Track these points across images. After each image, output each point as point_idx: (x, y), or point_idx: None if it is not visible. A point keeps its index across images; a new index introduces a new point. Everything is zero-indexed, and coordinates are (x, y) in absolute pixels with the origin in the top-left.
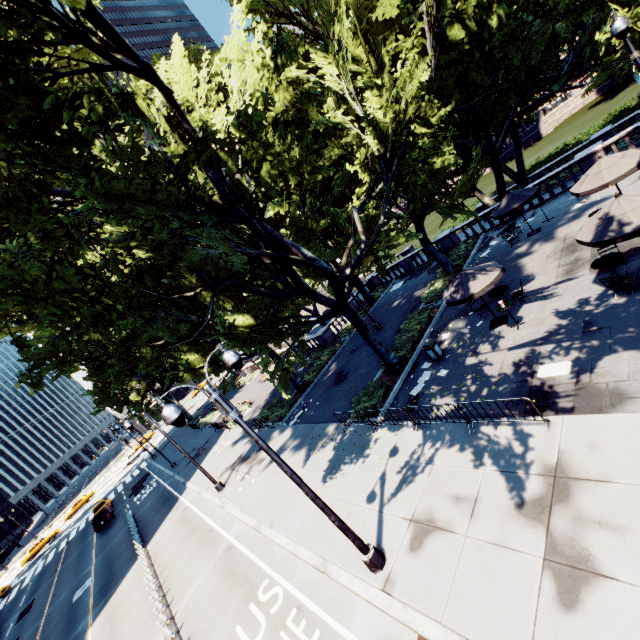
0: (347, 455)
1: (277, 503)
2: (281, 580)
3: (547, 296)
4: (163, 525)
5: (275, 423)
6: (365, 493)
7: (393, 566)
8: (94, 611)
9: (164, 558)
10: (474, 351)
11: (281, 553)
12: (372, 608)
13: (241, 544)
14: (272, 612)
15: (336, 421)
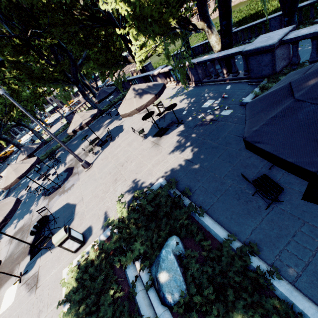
0: None
1: None
2: None
3: (57, 168)
4: None
5: None
6: None
7: None
8: None
9: None
10: (36, 177)
11: None
12: None
13: None
14: None
15: None
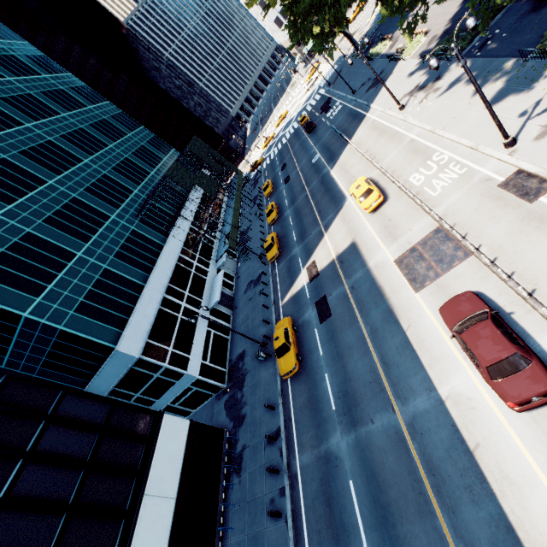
0: (516, 87)
1: (449, 118)
2: (447, 153)
3: None
4: (358, 130)
5: (453, 56)
6: (519, 112)
7: (519, 146)
8: (329, 166)
9: (366, 146)
10: None
11: (448, 143)
12: (498, 162)
13: (420, 139)
14: (440, 164)
15: (517, 56)
